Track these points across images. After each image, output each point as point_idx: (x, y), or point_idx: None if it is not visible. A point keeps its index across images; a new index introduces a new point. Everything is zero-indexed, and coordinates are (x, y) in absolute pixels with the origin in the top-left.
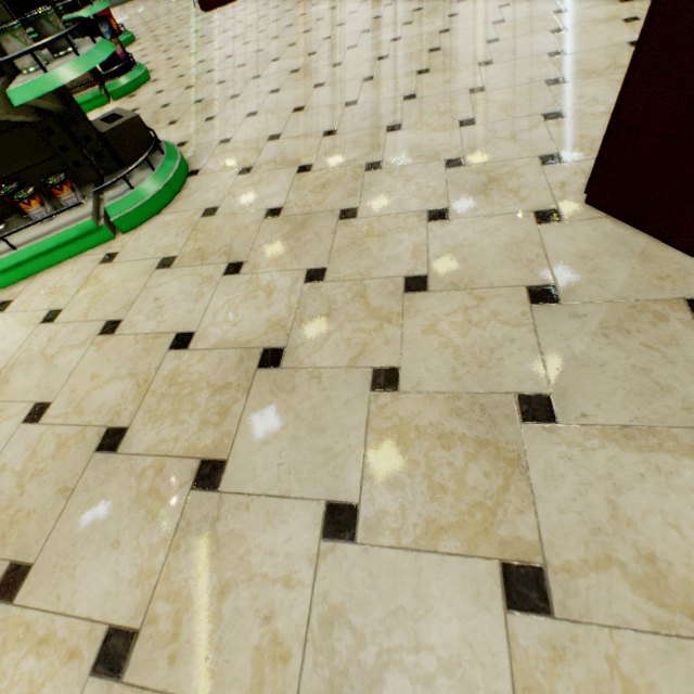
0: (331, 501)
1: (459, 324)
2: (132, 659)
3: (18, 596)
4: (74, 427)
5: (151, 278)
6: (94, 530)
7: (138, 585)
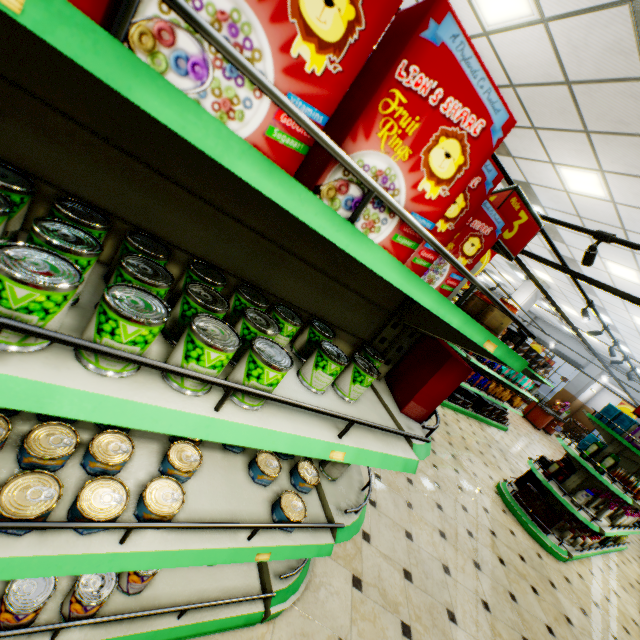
0: None
1: None
2: None
3: None
4: None
5: None
6: None
7: None
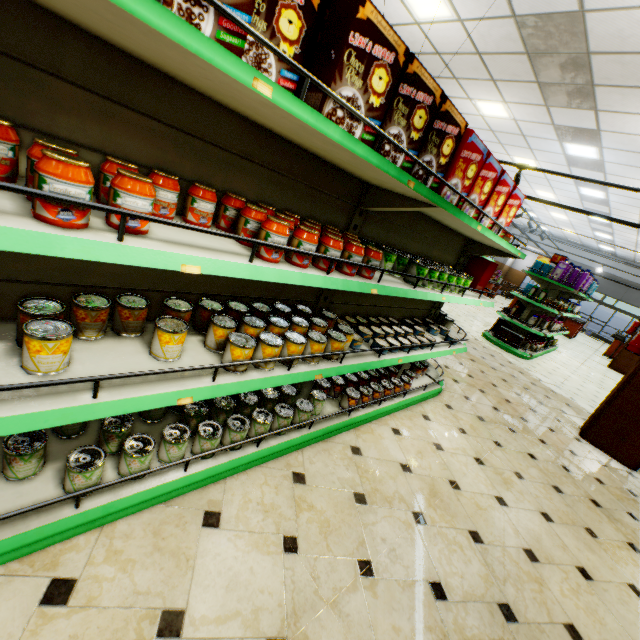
0: (625, 511)
1: (596, 468)
2: (638, 548)
3: (598, 536)
4: (540, 483)
5: (483, 424)
6: (590, 517)
7: (617, 531)
